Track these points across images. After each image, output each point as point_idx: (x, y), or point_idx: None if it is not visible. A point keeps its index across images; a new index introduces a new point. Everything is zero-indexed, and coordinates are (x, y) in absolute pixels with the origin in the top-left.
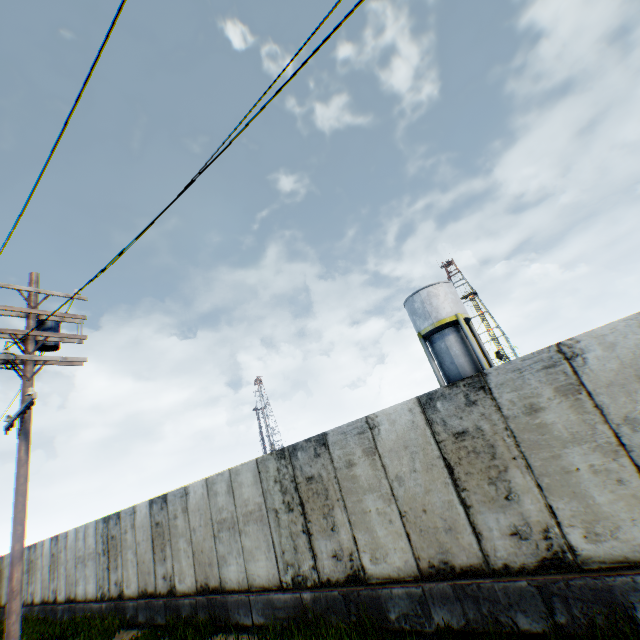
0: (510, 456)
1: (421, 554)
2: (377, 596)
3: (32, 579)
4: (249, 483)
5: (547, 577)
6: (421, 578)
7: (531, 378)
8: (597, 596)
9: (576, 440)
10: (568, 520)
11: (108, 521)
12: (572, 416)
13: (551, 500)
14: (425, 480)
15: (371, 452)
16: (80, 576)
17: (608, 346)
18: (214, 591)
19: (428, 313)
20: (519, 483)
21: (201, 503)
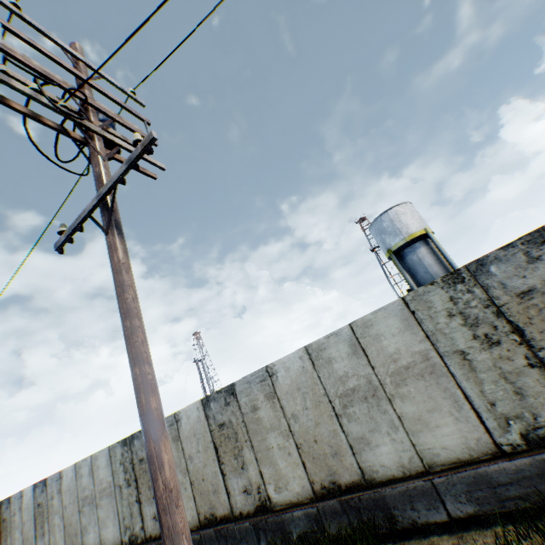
0: None
1: None
2: None
3: (5, 542)
4: (395, 331)
5: None
6: None
7: None
8: None
9: None
10: None
11: (130, 443)
12: None
13: None
14: None
15: None
16: (88, 522)
17: None
18: (352, 489)
19: (398, 229)
20: None
21: (302, 380)
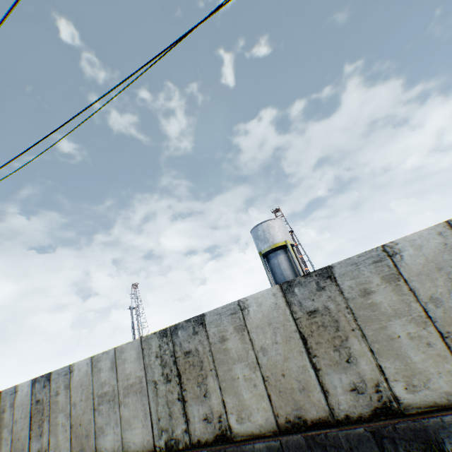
0: (350, 328)
1: (279, 412)
2: (241, 451)
3: None
4: (132, 359)
5: (379, 423)
6: (279, 432)
7: (365, 270)
8: (416, 435)
9: (397, 315)
10: (393, 376)
11: None
12: (394, 297)
13: (380, 361)
14: (284, 350)
15: (241, 329)
16: None
17: (417, 247)
18: None
19: (267, 239)
20: (357, 349)
21: (84, 379)
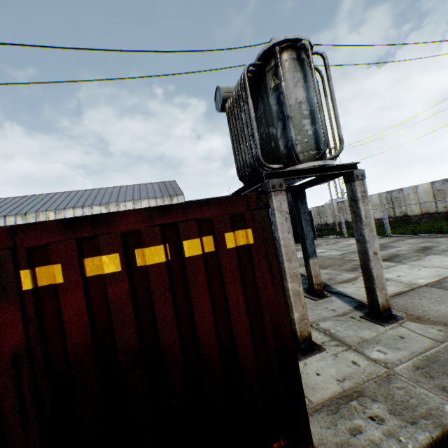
0: (447, 194)
1: (421, 211)
2: (409, 218)
3: None
4: (375, 198)
5: (446, 213)
6: (420, 215)
7: None
8: None
9: None
10: None
11: (318, 207)
12: None
13: None
14: (426, 198)
15: (414, 192)
16: None
17: None
18: None
19: None
20: (447, 199)
21: None
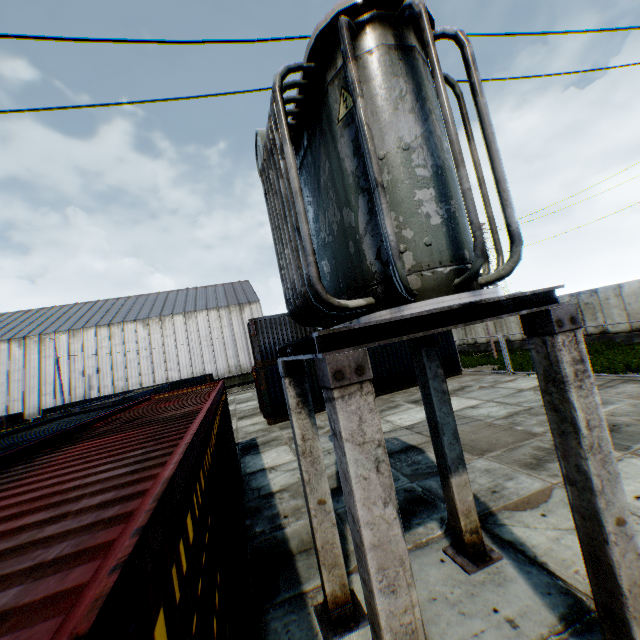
0: None
1: (631, 325)
2: (611, 337)
3: None
4: None
5: None
6: (630, 332)
7: None
8: None
9: None
10: None
11: None
12: None
13: None
14: (638, 305)
15: (616, 296)
16: None
17: None
18: None
19: None
20: None
21: None
